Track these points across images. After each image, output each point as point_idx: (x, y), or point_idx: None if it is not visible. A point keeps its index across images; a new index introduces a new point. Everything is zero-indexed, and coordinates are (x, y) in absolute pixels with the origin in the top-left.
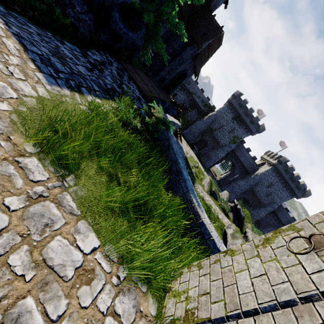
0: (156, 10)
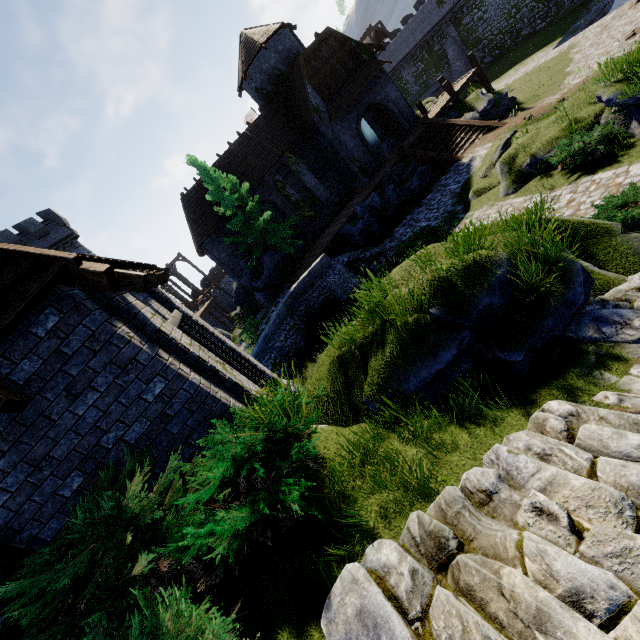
0: (261, 233)
